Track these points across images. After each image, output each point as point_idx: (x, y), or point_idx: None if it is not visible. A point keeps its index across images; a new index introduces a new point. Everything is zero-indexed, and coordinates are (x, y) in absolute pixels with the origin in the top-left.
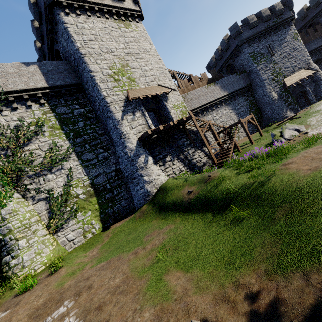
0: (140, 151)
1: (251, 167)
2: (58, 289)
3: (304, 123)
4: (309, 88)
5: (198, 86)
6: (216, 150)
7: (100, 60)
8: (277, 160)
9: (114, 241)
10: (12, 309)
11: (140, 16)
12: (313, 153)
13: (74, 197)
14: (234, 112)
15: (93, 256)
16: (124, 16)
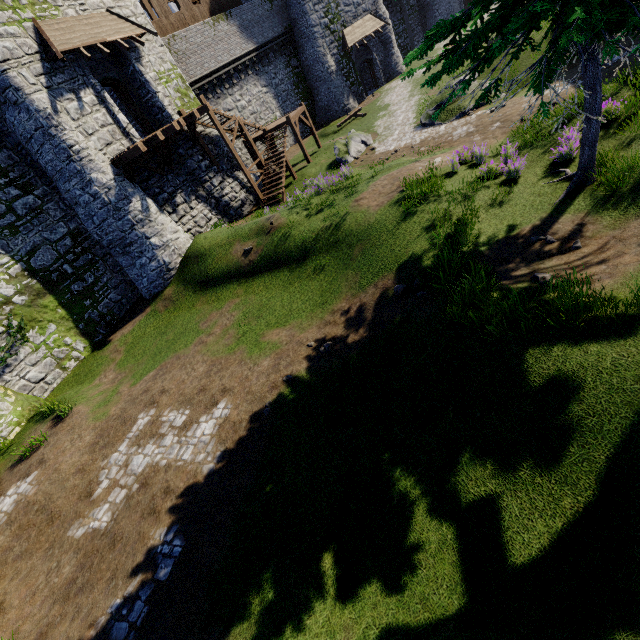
0: (127, 188)
1: (323, 206)
2: (104, 420)
3: (371, 129)
4: (377, 55)
5: (193, 19)
6: (255, 175)
7: None
8: (349, 195)
9: (140, 351)
10: (41, 468)
11: None
12: (380, 186)
13: (1, 305)
14: (270, 94)
15: (116, 379)
16: None
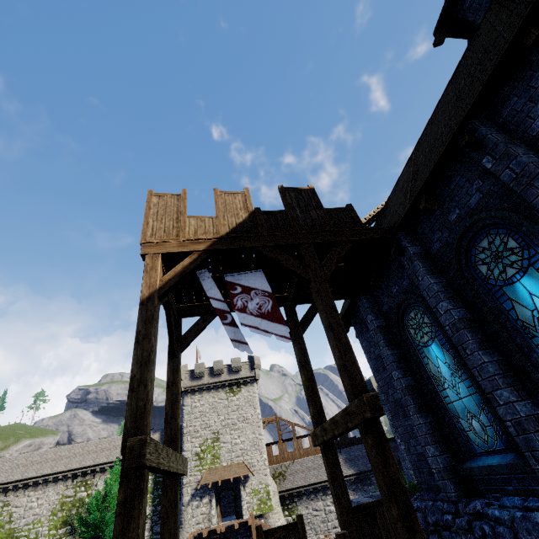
0: None
1: None
2: None
3: None
4: None
5: (315, 451)
6: None
7: (196, 437)
8: None
9: None
10: None
11: (254, 379)
12: None
13: None
14: None
15: None
16: (237, 383)
